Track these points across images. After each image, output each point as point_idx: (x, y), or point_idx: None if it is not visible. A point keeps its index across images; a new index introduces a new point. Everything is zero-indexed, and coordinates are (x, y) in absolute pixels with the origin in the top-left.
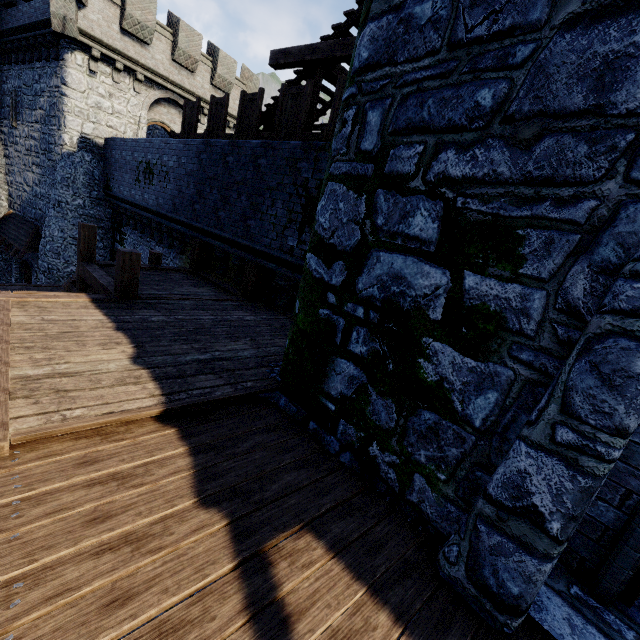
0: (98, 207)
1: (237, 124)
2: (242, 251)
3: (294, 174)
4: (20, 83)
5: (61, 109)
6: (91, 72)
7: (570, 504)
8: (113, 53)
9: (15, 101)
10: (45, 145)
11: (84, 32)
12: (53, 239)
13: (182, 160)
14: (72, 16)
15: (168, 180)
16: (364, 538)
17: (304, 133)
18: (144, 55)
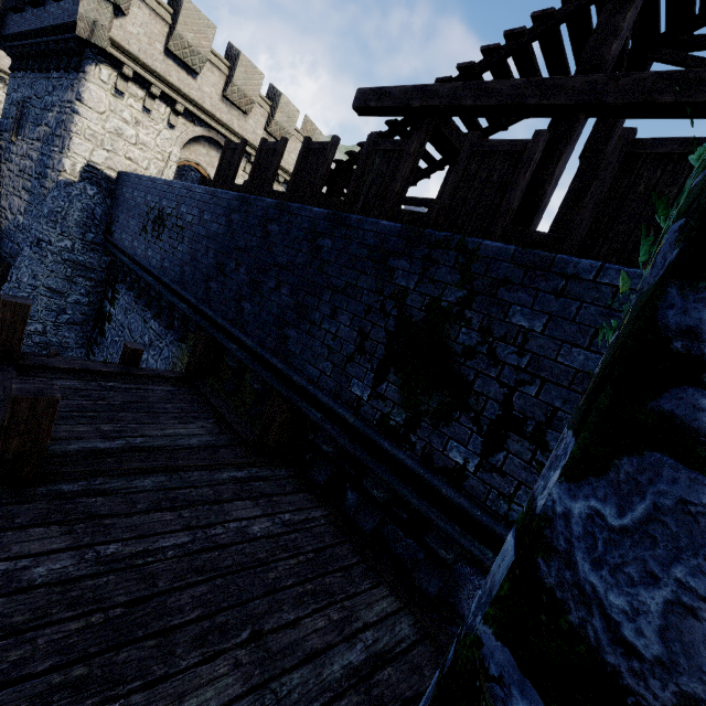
0: (92, 253)
1: (292, 179)
2: (268, 371)
3: (380, 275)
4: (31, 93)
5: (69, 128)
6: (117, 92)
7: None
8: (150, 75)
9: (21, 112)
10: (41, 168)
11: (117, 44)
12: (19, 286)
13: (205, 216)
14: (105, 22)
15: (181, 238)
16: None
17: (396, 208)
18: (189, 84)
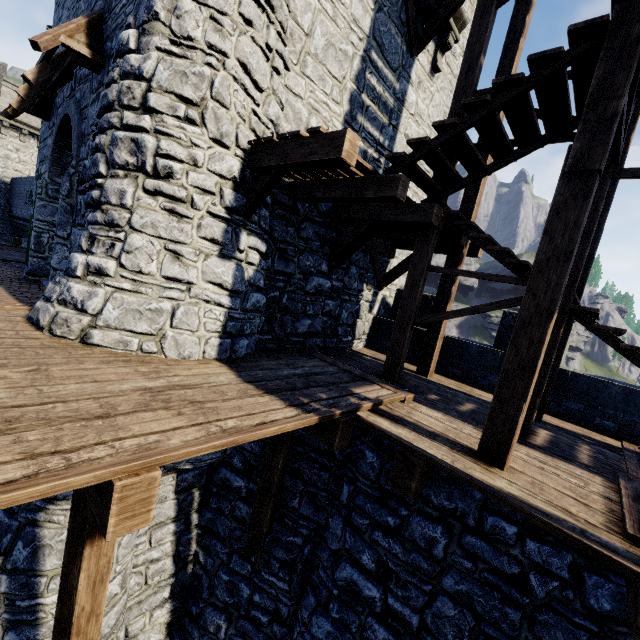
0: (3, 225)
1: None
2: None
3: None
4: None
5: None
6: (2, 135)
7: (34, 240)
8: (20, 124)
9: None
10: None
11: None
12: None
13: None
14: None
15: None
16: (5, 272)
17: None
18: None
